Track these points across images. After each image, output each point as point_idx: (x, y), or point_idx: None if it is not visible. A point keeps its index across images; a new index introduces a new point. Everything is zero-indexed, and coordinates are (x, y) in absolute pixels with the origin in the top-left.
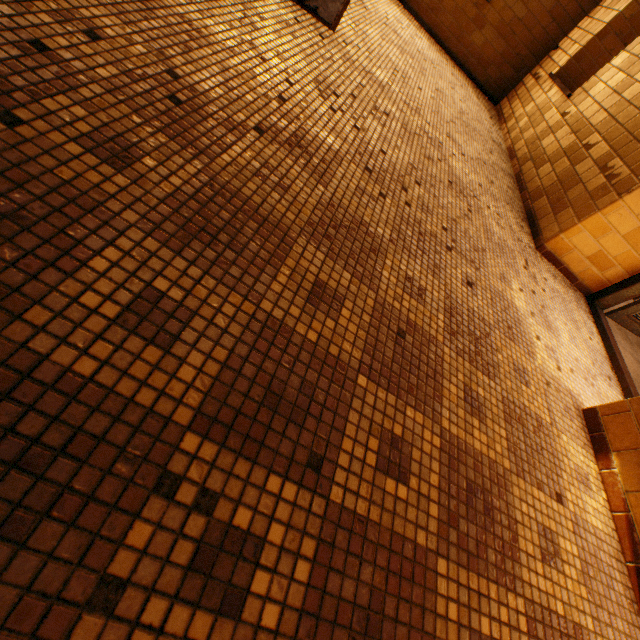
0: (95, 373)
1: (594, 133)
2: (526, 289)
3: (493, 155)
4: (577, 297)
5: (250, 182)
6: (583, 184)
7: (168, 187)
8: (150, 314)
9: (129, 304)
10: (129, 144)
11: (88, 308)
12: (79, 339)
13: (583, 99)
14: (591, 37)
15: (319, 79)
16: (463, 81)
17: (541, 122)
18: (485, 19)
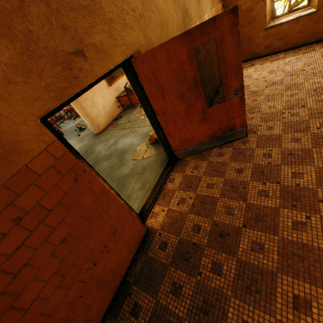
0: None
1: None
2: None
3: None
4: None
5: (250, 254)
6: None
7: (232, 274)
8: None
9: None
10: (218, 263)
11: None
12: None
13: None
14: None
15: (252, 171)
16: None
17: None
18: (322, 16)
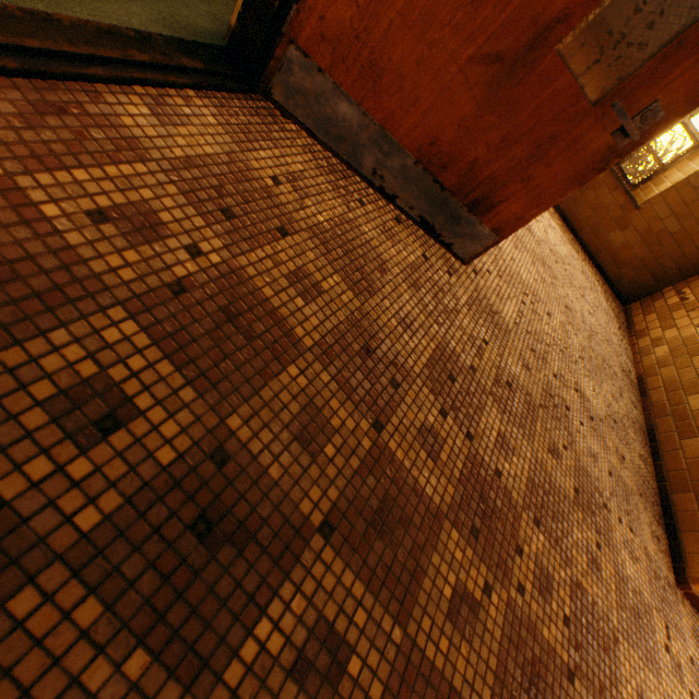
0: None
1: None
2: None
3: (622, 397)
4: None
5: (277, 696)
6: None
7: None
8: None
9: None
10: None
11: None
12: None
13: None
14: None
15: (435, 354)
16: (592, 277)
17: (687, 366)
18: (629, 222)
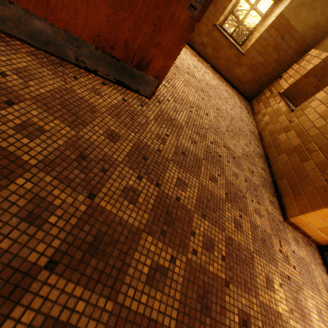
0: None
1: (312, 142)
2: (284, 278)
3: (251, 144)
4: (313, 251)
5: None
6: (310, 180)
7: None
8: None
9: None
10: None
11: None
12: None
13: (301, 115)
14: (300, 76)
15: (133, 148)
16: (232, 92)
17: (277, 122)
18: (242, 62)
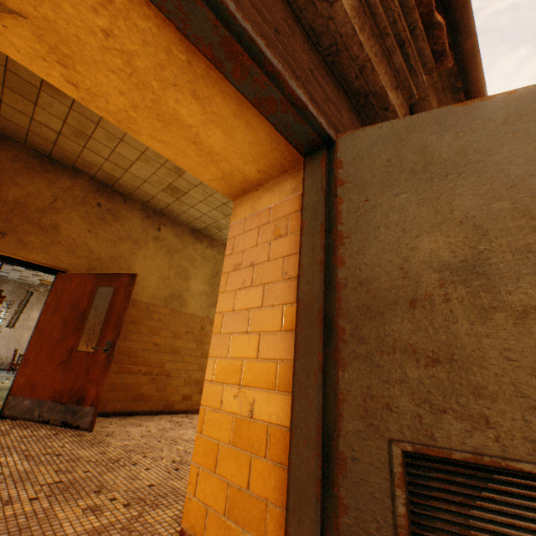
0: None
1: None
2: None
3: None
4: None
5: None
6: None
7: None
8: None
9: None
10: None
11: None
12: None
13: None
14: None
15: None
16: None
17: None
18: None
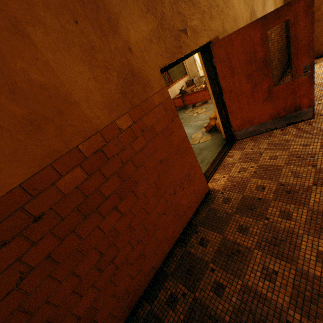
0: (320, 275)
1: None
2: None
3: None
4: None
5: None
6: None
7: (302, 219)
8: (322, 258)
9: (315, 255)
10: (287, 212)
11: (307, 258)
12: (311, 266)
13: None
14: None
15: (321, 144)
16: None
17: None
18: None
